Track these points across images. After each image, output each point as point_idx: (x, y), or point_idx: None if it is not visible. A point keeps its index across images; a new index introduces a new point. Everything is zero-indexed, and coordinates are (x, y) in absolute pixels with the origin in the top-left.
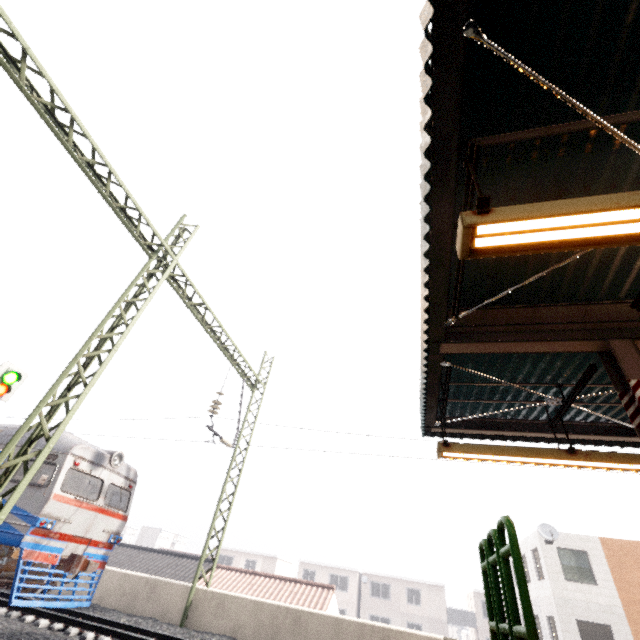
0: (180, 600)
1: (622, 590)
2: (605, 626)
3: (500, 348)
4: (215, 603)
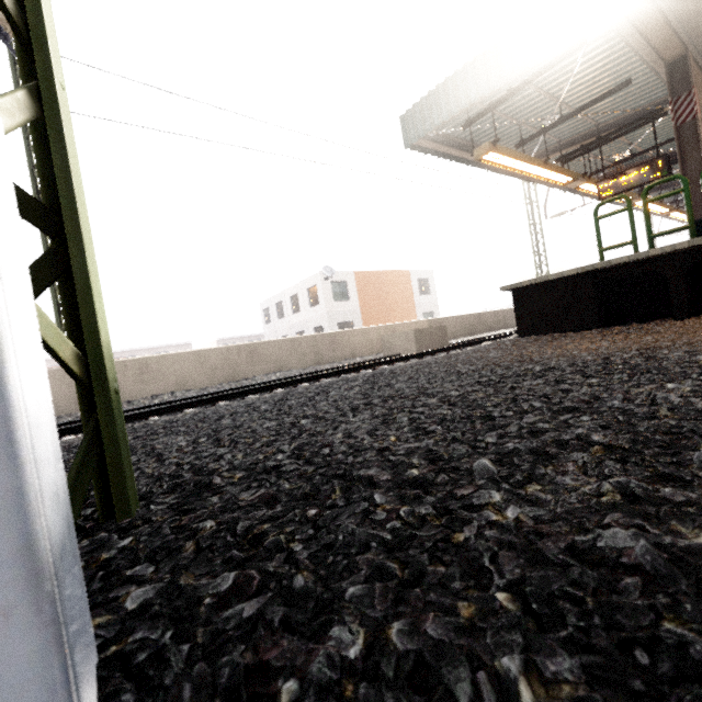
0: (63, 387)
1: (361, 300)
2: (350, 322)
3: (652, 29)
4: (134, 371)
